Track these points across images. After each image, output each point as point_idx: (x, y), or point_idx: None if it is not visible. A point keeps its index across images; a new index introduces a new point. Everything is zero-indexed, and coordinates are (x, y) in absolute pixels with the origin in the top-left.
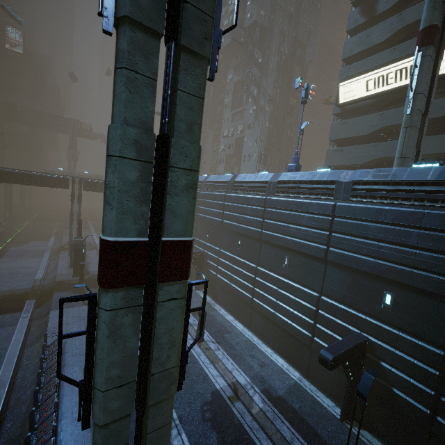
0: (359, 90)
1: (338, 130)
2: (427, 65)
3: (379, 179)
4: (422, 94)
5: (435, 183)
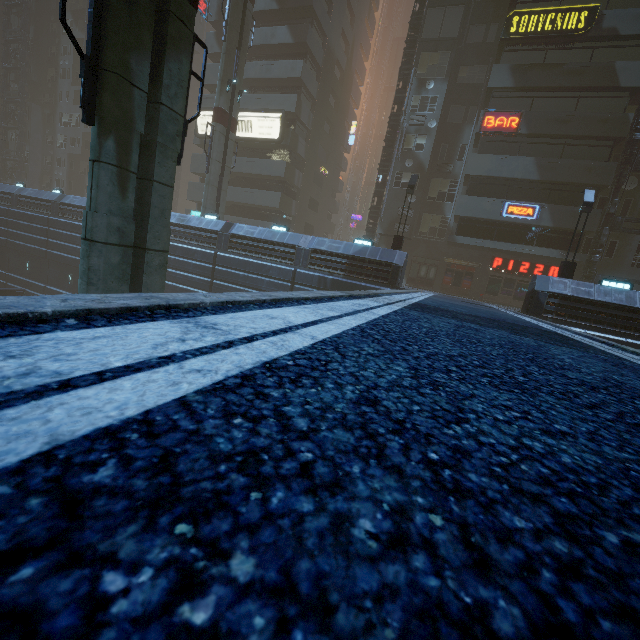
0: None
1: (198, 163)
2: (218, 139)
3: (180, 222)
4: (215, 161)
5: (205, 231)
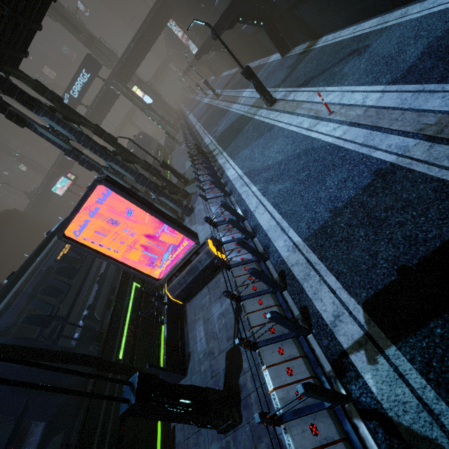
0: None
1: None
2: None
3: None
4: None
5: None
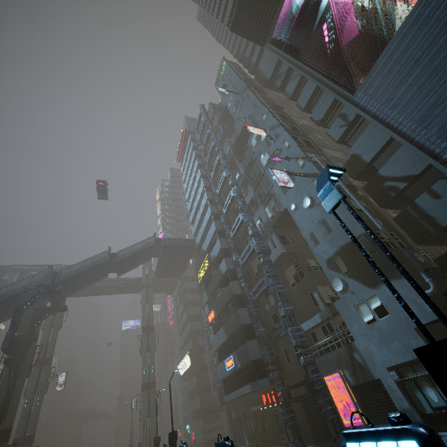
0: (181, 370)
1: (184, 392)
2: (143, 399)
3: None
4: (143, 411)
5: None
